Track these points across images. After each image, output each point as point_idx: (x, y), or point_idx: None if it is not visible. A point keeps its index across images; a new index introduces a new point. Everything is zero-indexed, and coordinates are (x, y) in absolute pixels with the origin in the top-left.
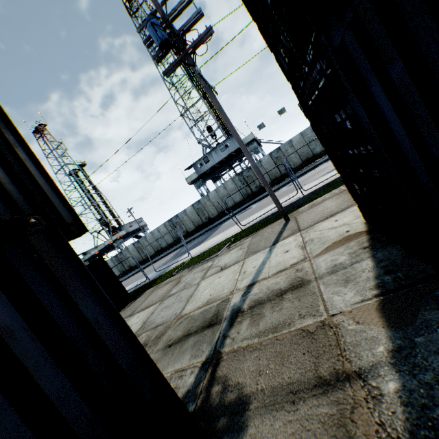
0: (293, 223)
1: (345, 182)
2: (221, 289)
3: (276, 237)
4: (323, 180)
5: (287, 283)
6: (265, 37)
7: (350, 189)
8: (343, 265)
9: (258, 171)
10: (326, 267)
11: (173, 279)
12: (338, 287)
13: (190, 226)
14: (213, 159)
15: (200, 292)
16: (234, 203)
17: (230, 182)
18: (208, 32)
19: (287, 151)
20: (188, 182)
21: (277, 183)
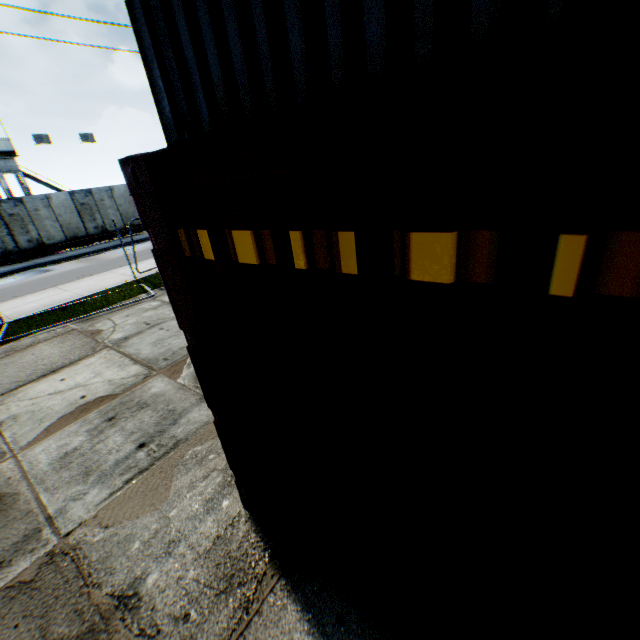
0: None
1: None
2: None
3: None
4: None
5: None
6: None
7: None
8: None
9: None
10: None
11: (40, 340)
12: None
13: None
14: None
15: None
16: None
17: None
18: None
19: (103, 201)
20: None
21: (78, 245)
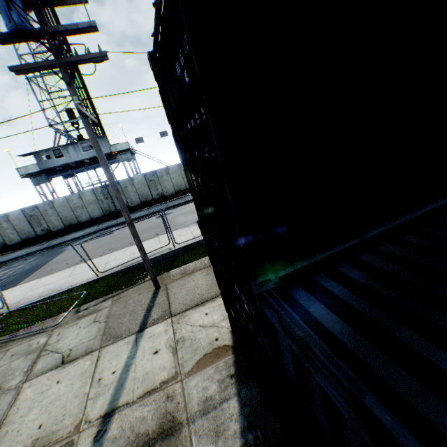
0: (164, 297)
1: (223, 297)
2: (62, 413)
3: (144, 316)
4: (195, 237)
5: (156, 422)
6: (178, 145)
7: (225, 302)
8: (214, 400)
9: (135, 234)
10: (198, 399)
11: None
12: (210, 443)
13: (13, 237)
14: (70, 155)
15: (21, 414)
16: (90, 218)
17: (89, 192)
18: (102, 57)
19: (162, 177)
20: (22, 173)
21: (147, 206)
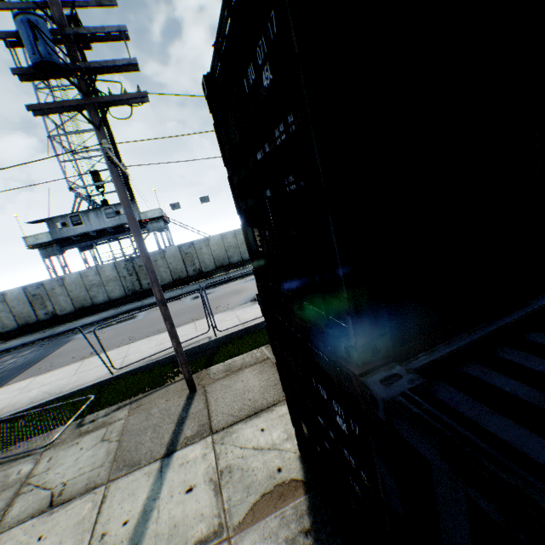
0: (201, 404)
1: (289, 404)
2: None
3: (174, 432)
4: (242, 323)
5: None
6: (235, 192)
7: (292, 413)
8: None
9: (167, 316)
10: None
11: None
12: None
13: (7, 323)
14: (90, 223)
15: None
16: (108, 298)
17: (110, 266)
18: (141, 97)
19: (201, 249)
20: (30, 244)
21: (180, 285)
